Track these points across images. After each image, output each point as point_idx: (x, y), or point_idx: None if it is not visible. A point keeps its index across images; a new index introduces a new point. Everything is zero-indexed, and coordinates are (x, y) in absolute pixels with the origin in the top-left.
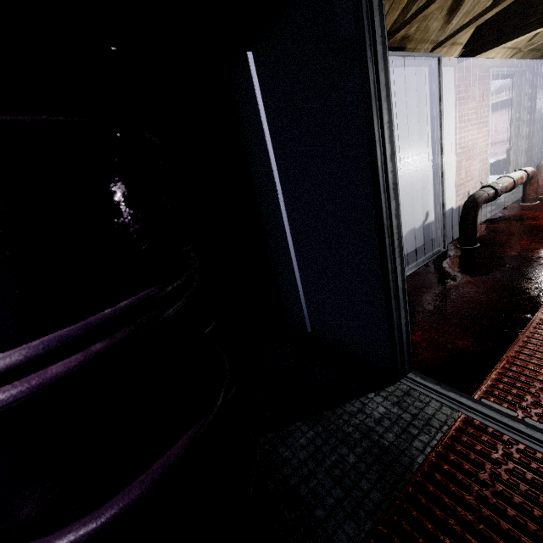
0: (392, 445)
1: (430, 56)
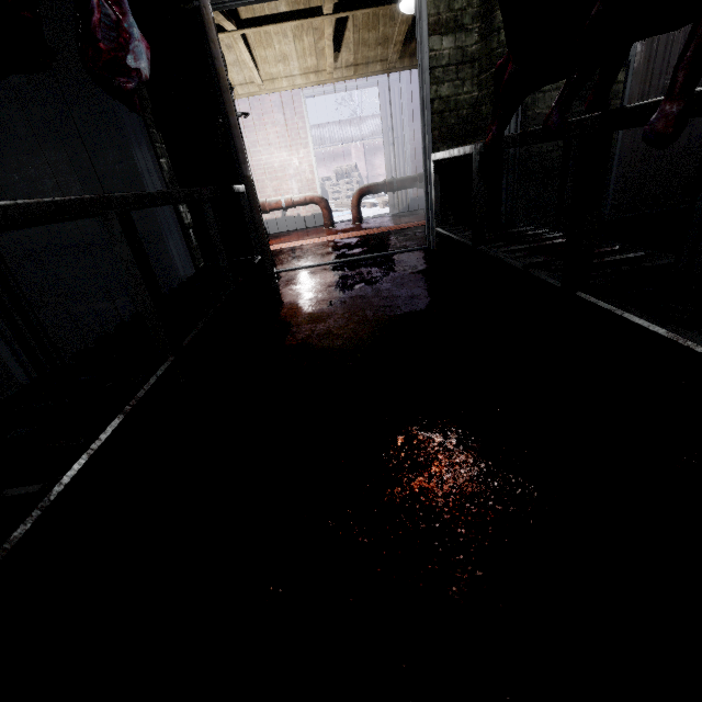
0: None
1: None
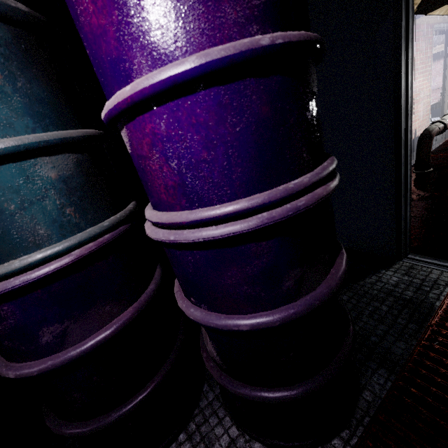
0: (412, 297)
1: None
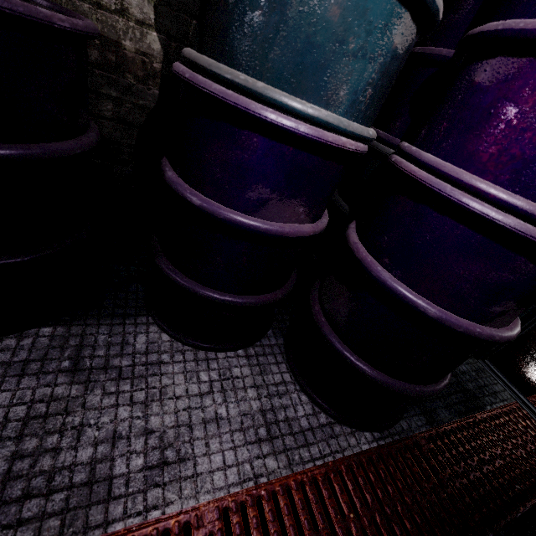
0: (471, 390)
1: None
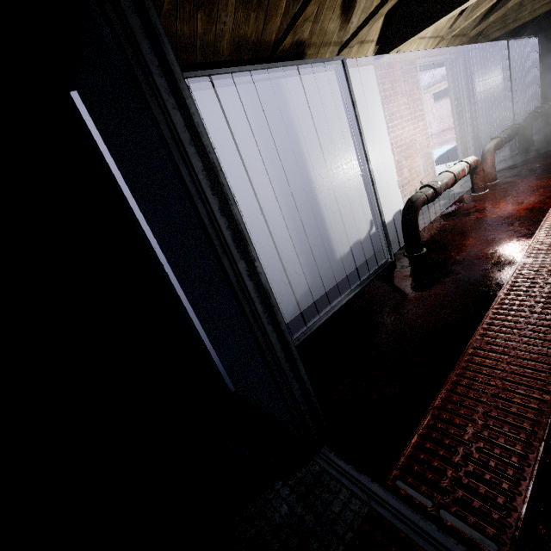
0: None
1: (331, 60)
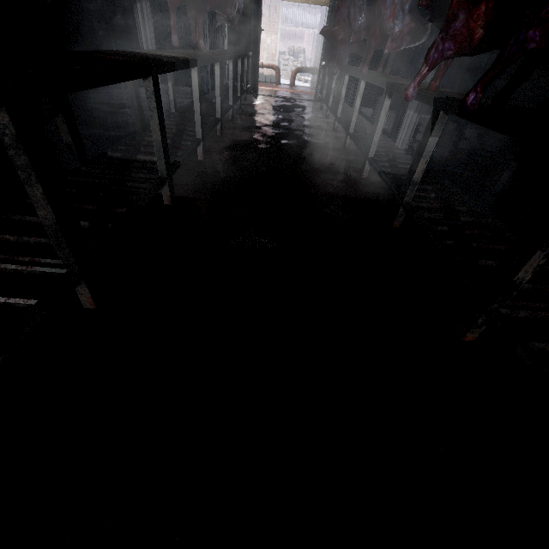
0: None
1: None
